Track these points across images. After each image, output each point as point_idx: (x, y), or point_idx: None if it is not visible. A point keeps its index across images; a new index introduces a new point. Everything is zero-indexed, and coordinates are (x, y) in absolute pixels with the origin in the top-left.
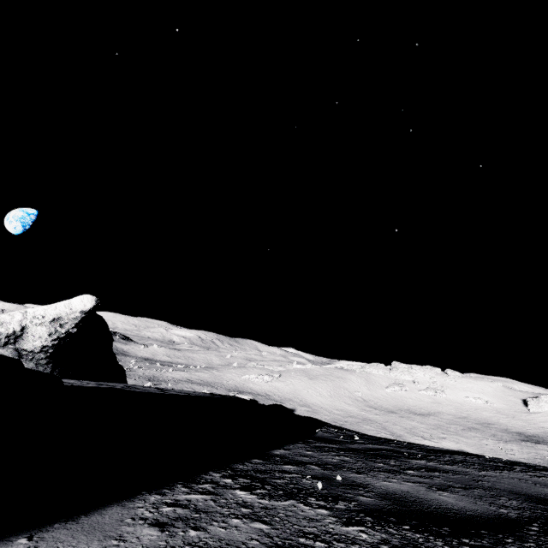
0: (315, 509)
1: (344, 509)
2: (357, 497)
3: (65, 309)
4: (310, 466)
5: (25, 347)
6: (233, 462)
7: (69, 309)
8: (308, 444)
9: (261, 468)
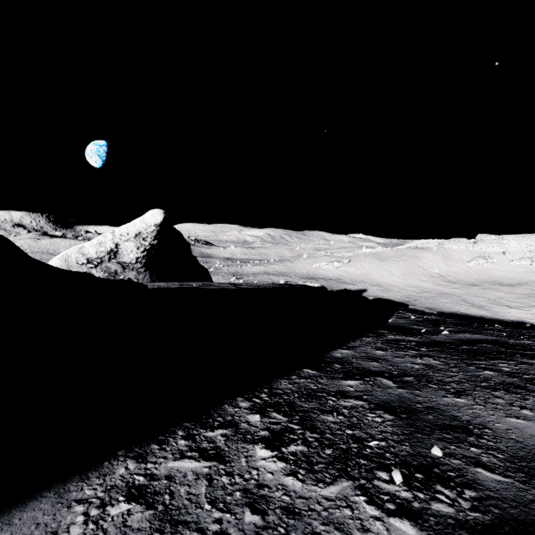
0: (389, 521)
1: (453, 523)
2: (470, 468)
3: (142, 225)
4: (380, 380)
5: (124, 260)
6: (276, 376)
7: (145, 224)
8: (379, 338)
9: (310, 388)
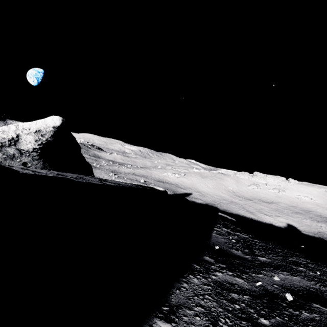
0: None
1: None
2: None
3: (42, 125)
4: None
5: (22, 148)
6: None
7: (45, 125)
8: (206, 278)
9: None
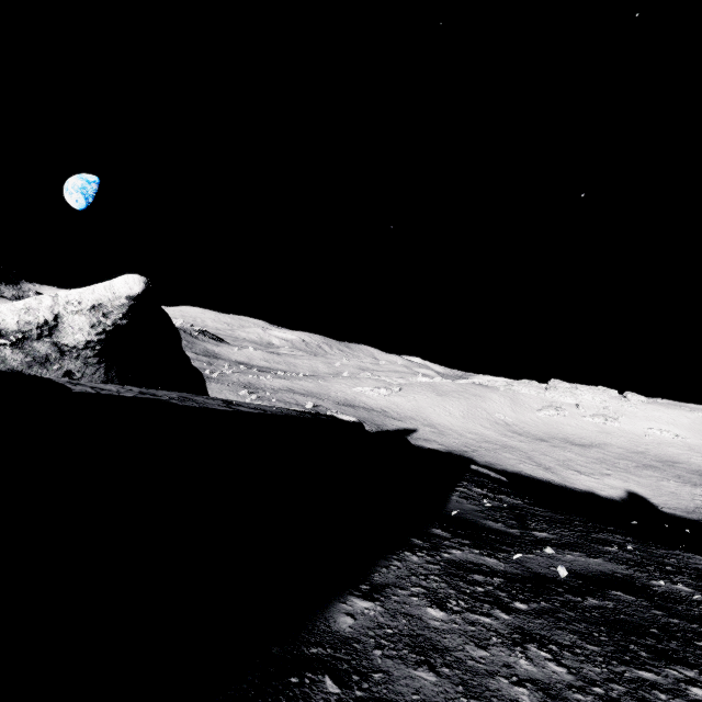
0: None
1: None
2: None
3: (106, 293)
4: None
5: (65, 341)
6: None
7: (112, 293)
8: (434, 556)
9: None
